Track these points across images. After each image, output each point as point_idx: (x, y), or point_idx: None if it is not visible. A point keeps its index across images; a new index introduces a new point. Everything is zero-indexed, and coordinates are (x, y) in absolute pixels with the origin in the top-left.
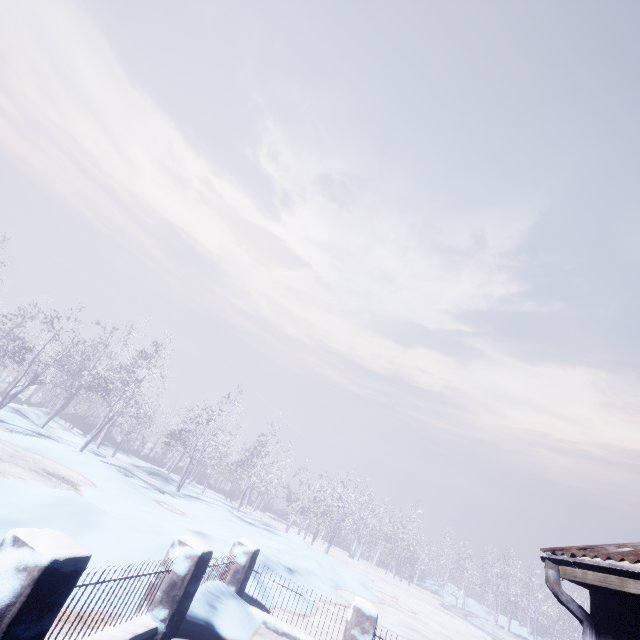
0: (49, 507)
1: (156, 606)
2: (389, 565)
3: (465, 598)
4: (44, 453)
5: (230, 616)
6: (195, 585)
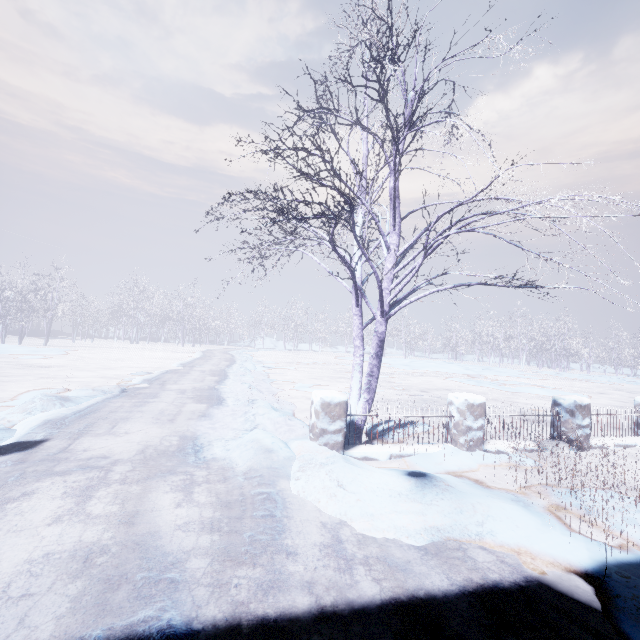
0: None
1: None
2: (204, 340)
3: (276, 342)
4: None
5: None
6: None
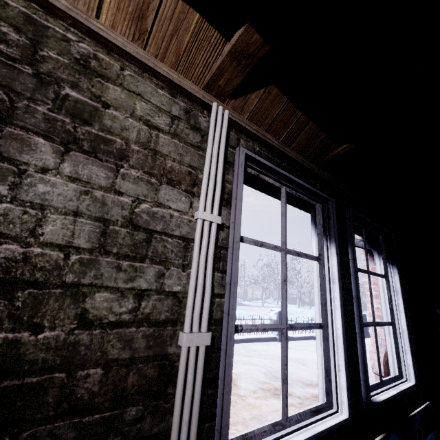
0: (312, 317)
1: None
2: None
3: None
4: (290, 312)
5: None
6: None
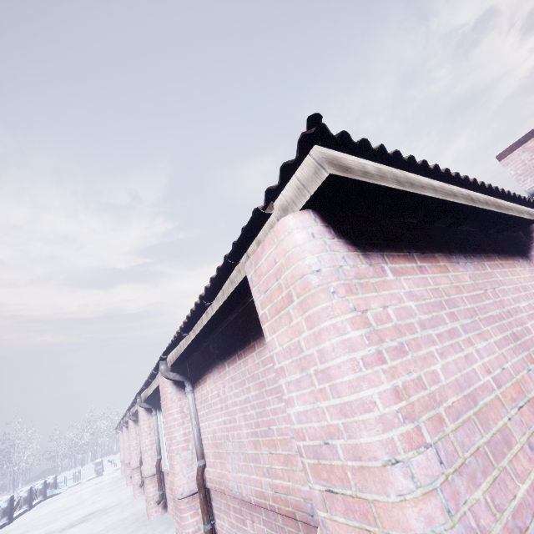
0: None
1: (39, 497)
2: None
3: None
4: None
5: (58, 490)
6: (46, 488)
